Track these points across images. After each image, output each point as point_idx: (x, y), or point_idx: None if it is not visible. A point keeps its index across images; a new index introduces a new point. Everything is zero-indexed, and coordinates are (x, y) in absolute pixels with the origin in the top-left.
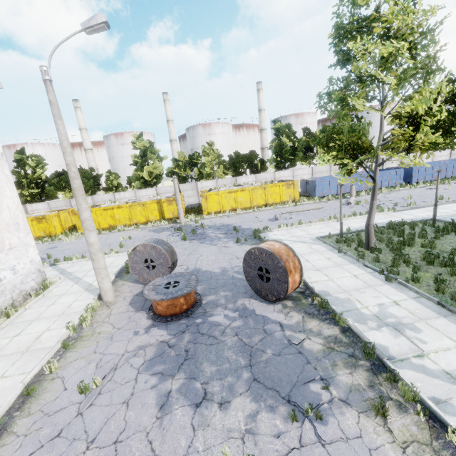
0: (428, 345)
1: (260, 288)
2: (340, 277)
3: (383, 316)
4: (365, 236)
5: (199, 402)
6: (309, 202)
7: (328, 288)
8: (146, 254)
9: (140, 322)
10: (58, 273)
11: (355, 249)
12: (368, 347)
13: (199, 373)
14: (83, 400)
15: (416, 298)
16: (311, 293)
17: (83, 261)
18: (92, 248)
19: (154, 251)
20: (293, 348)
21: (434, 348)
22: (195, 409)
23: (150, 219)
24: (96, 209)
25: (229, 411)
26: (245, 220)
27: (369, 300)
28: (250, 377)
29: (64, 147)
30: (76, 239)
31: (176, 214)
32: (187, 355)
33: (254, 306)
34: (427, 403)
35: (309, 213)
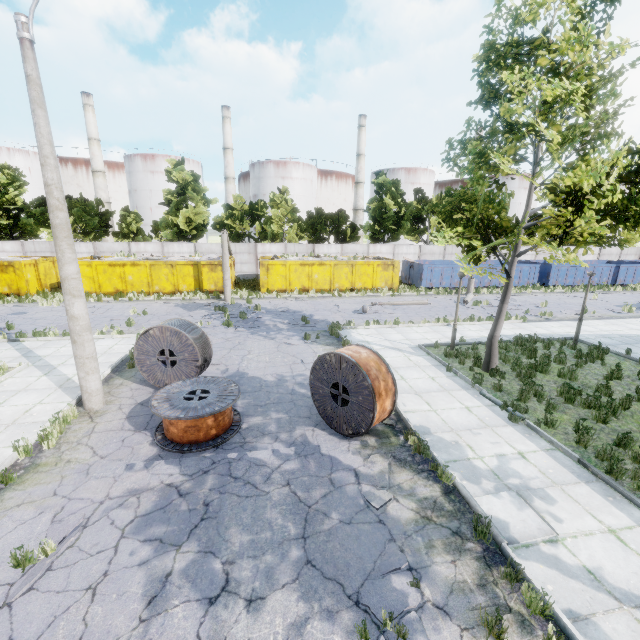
0: (564, 526)
1: (331, 413)
2: (447, 408)
3: (504, 474)
4: (486, 352)
5: (214, 596)
6: (412, 294)
7: (429, 424)
8: (163, 343)
9: (138, 449)
10: (19, 354)
11: (469, 368)
12: (480, 521)
13: (221, 545)
14: (18, 580)
15: (549, 450)
16: (404, 429)
17: (63, 339)
18: (76, 324)
19: (176, 339)
20: (371, 513)
21: (572, 530)
22: (207, 608)
23: (180, 289)
24: (98, 263)
25: (261, 615)
26: (320, 307)
27: (485, 447)
28: (301, 557)
29: (44, 155)
30: (60, 304)
31: (220, 286)
32: (206, 512)
33: (320, 439)
34: (561, 621)
35: (410, 309)
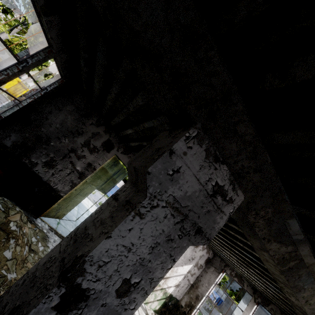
0: None
1: None
2: None
3: None
4: None
5: None
6: None
7: None
8: None
9: None
10: None
11: None
12: None
13: None
14: None
15: None
16: None
17: None
18: None
19: None
20: None
21: None
22: None
23: None
24: None
25: None
26: None
27: None
28: None
29: None
30: None
31: None
32: None
33: None
34: None
35: None
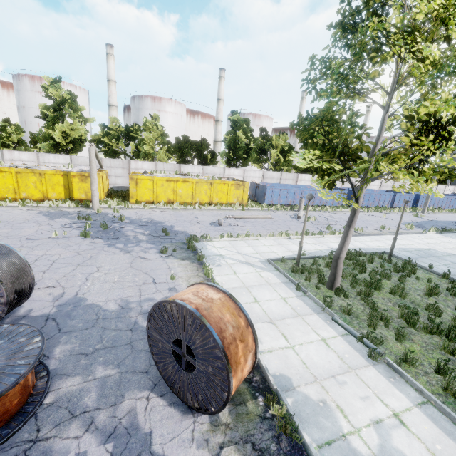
0: None
1: (173, 375)
2: (305, 342)
3: None
4: (332, 271)
5: None
6: (257, 209)
7: (290, 370)
8: None
9: None
10: None
11: (316, 286)
12: None
13: None
14: None
15: (422, 405)
16: (262, 383)
17: None
18: None
19: None
20: None
21: None
22: None
23: (50, 196)
24: None
25: None
26: (181, 219)
27: (357, 408)
28: None
29: None
30: None
31: (91, 196)
32: None
33: (154, 418)
34: None
35: (257, 222)
